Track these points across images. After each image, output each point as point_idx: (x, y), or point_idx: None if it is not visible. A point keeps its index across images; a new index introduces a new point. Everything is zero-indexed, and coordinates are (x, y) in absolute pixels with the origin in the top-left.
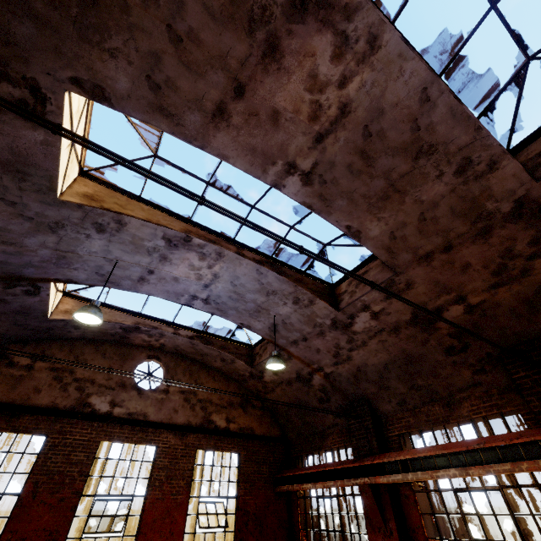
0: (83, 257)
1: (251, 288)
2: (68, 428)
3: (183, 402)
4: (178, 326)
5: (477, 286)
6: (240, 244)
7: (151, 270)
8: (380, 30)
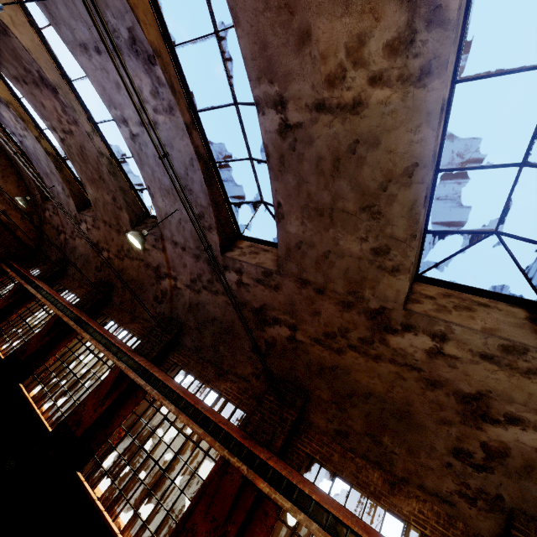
0: None
1: (44, 161)
2: None
3: None
4: (12, 139)
5: (113, 251)
6: (45, 135)
7: None
8: (78, 121)
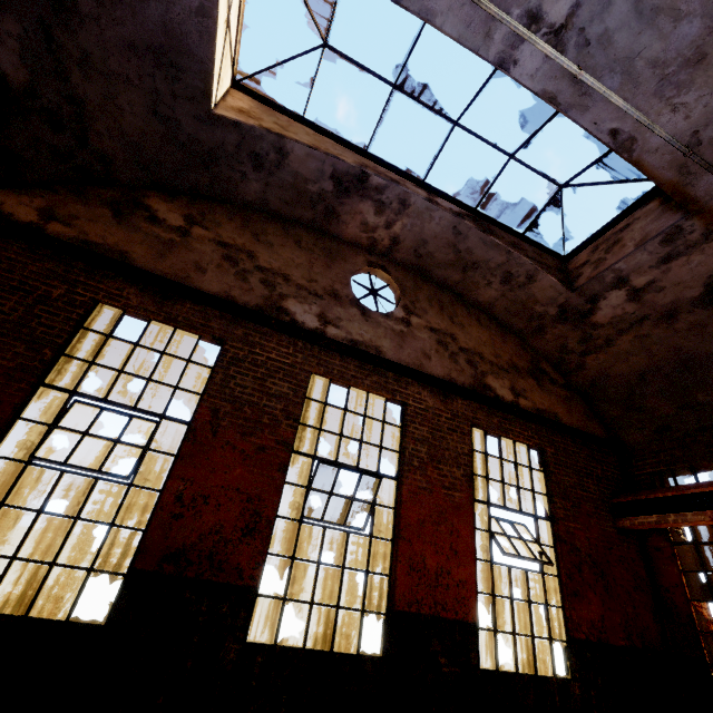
0: None
1: None
2: (257, 338)
3: (437, 346)
4: (433, 191)
5: None
6: None
7: None
8: None
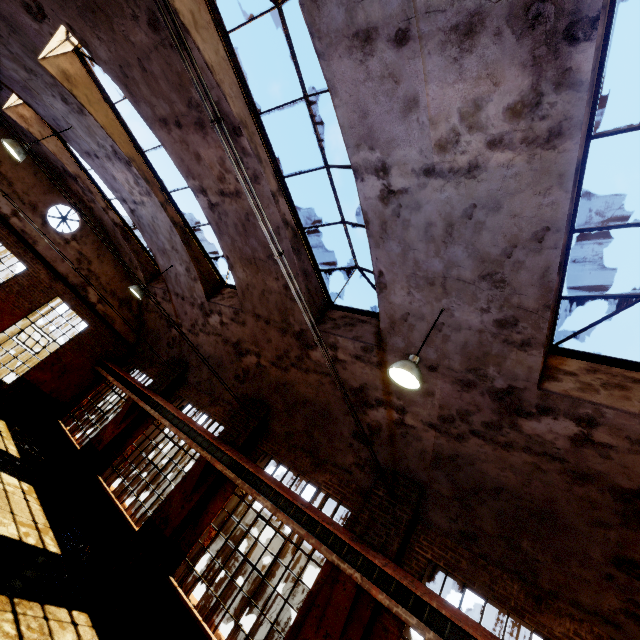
0: (46, 102)
1: (164, 234)
2: None
3: (75, 260)
4: (112, 207)
5: (268, 356)
6: (172, 200)
7: (98, 155)
8: (261, 177)
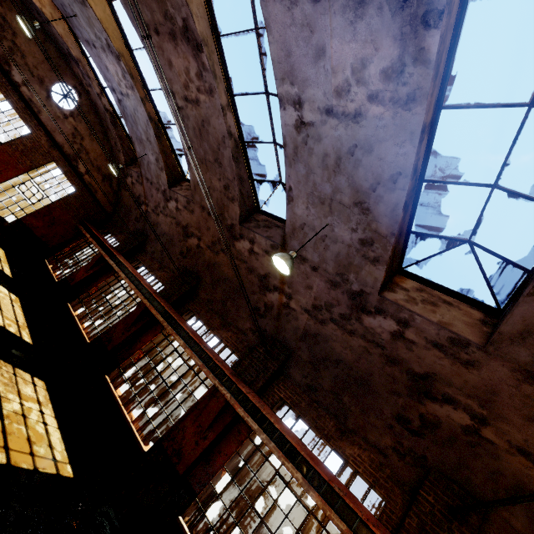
0: None
1: (142, 125)
2: None
3: (70, 134)
4: (105, 94)
5: (206, 241)
6: (151, 97)
7: (95, 45)
8: (215, 91)
